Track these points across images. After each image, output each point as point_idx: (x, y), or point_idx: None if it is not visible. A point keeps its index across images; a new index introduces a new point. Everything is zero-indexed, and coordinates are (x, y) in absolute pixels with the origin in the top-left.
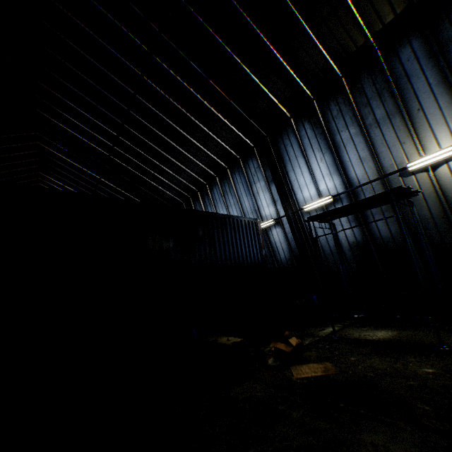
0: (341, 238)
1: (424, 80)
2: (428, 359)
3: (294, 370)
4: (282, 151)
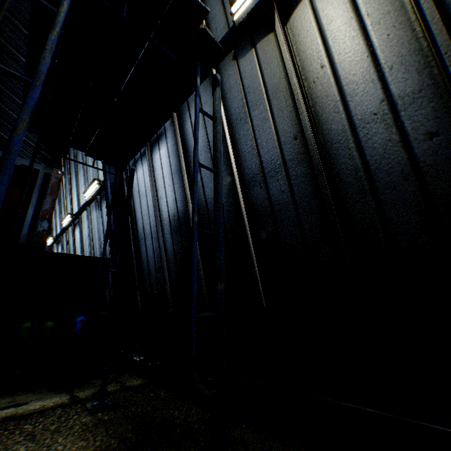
0: (162, 208)
1: None
2: None
3: None
4: None
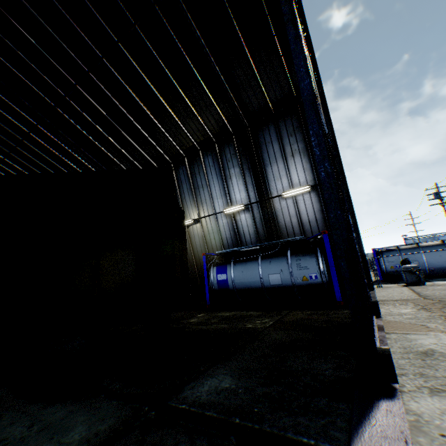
0: None
1: (186, 185)
2: None
3: None
4: None
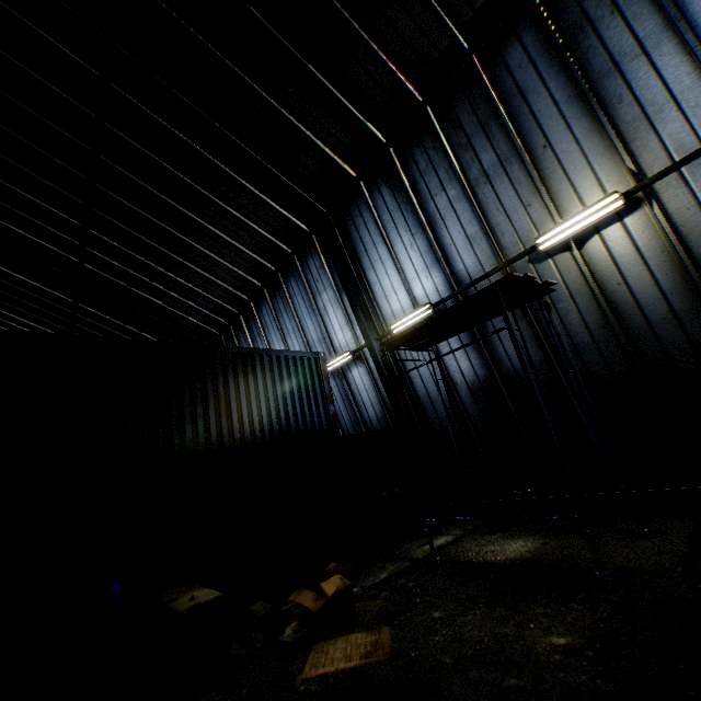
0: (455, 375)
1: (548, 96)
2: (569, 609)
3: (313, 654)
4: (354, 236)
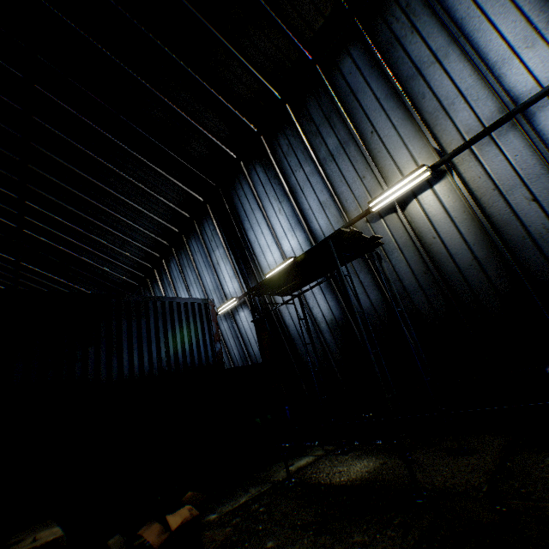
0: (317, 315)
1: (372, 94)
2: (383, 536)
3: None
4: (237, 205)
